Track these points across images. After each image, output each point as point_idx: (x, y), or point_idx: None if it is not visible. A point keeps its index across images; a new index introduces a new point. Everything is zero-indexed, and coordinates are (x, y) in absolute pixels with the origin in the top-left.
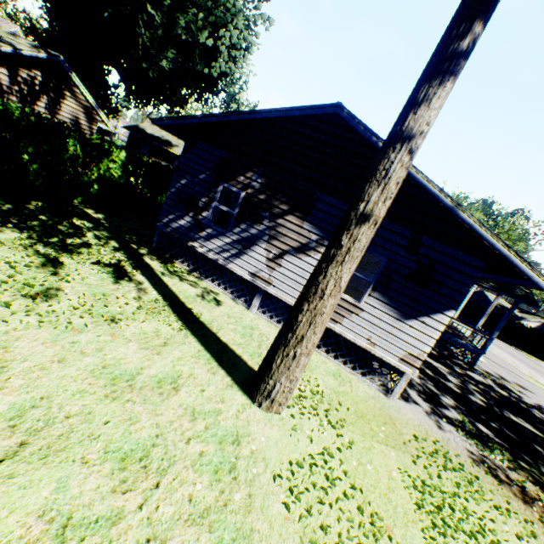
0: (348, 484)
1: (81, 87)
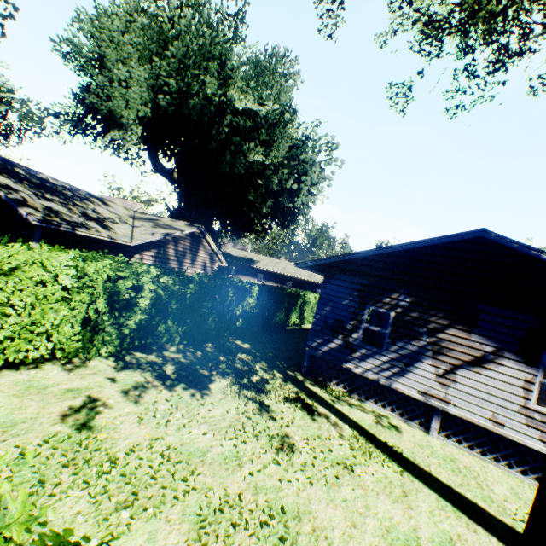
0: None
1: (210, 242)
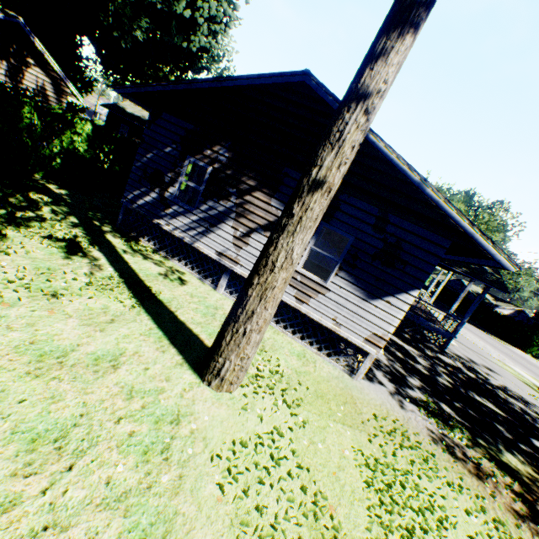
0: (295, 463)
1: (45, 55)
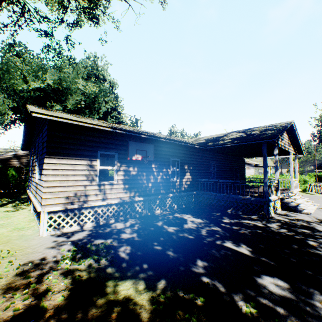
0: None
1: None
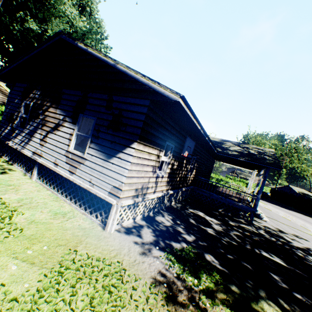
0: None
1: (3, 86)
